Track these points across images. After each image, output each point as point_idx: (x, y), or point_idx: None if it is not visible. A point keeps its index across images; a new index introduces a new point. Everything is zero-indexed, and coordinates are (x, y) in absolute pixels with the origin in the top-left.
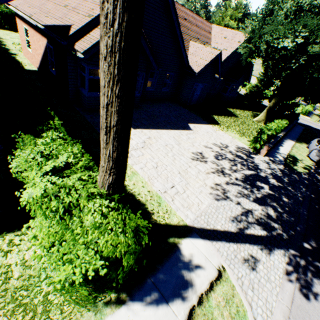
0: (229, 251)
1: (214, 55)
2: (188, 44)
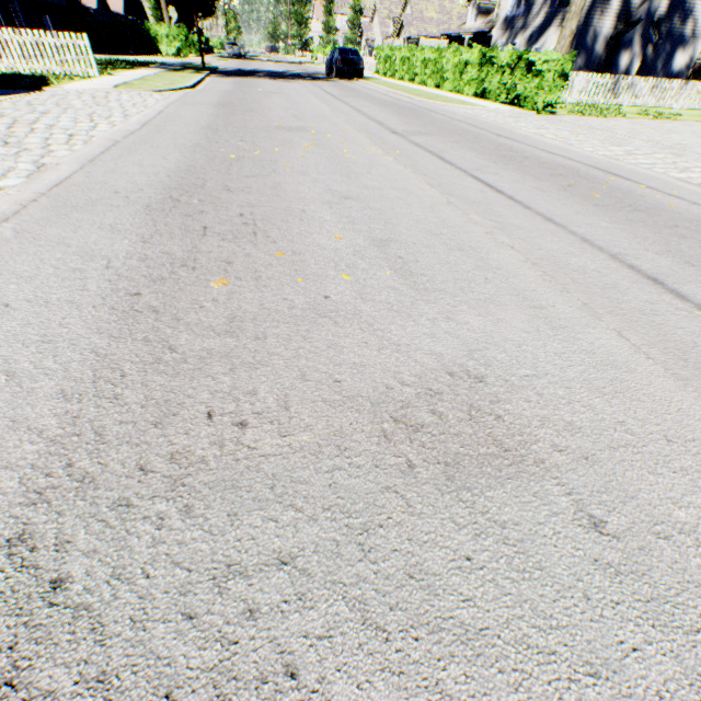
0: None
1: None
2: None
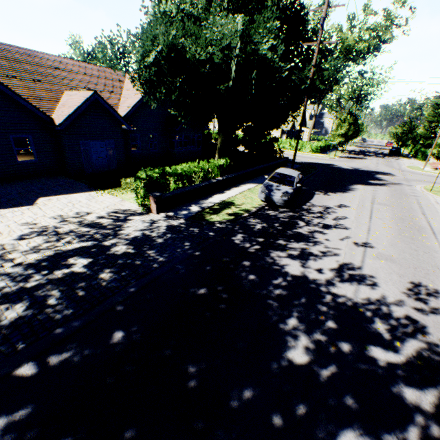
0: None
1: (85, 98)
2: (59, 95)
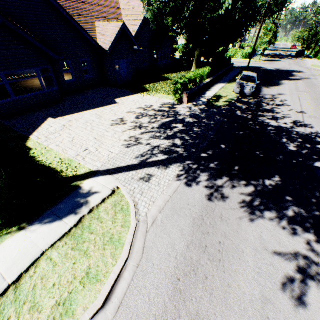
0: (128, 177)
1: (118, 28)
2: (94, 26)
